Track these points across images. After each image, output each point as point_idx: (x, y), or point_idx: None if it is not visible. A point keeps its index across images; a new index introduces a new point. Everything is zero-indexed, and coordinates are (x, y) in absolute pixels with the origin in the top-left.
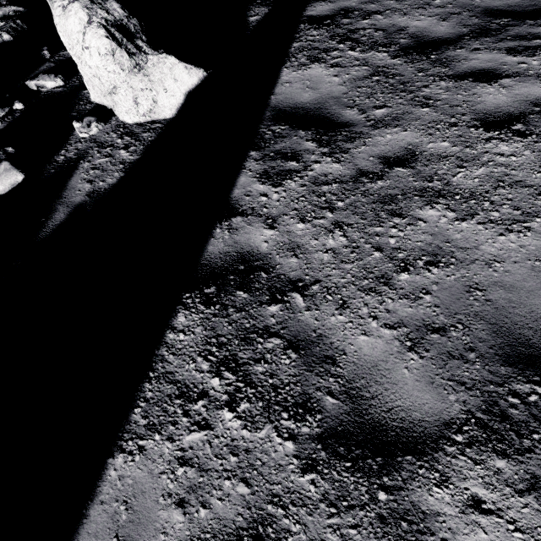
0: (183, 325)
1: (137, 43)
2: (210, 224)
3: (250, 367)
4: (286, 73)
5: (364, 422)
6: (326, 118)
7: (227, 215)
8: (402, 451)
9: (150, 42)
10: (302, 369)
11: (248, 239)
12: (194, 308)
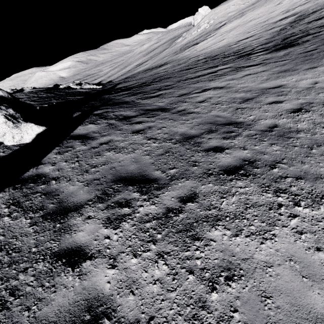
0: (0, 196)
1: (18, 120)
2: (29, 168)
3: (24, 203)
4: (79, 127)
5: (61, 208)
6: (87, 136)
7: (38, 165)
8: (71, 212)
9: (24, 120)
10: (45, 199)
11: (43, 170)
12: (8, 191)
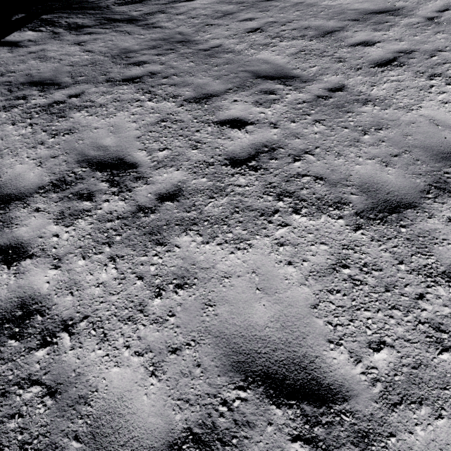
0: None
1: None
2: None
3: None
4: (15, 33)
5: None
6: (19, 44)
7: None
8: None
9: None
10: None
11: None
12: None
